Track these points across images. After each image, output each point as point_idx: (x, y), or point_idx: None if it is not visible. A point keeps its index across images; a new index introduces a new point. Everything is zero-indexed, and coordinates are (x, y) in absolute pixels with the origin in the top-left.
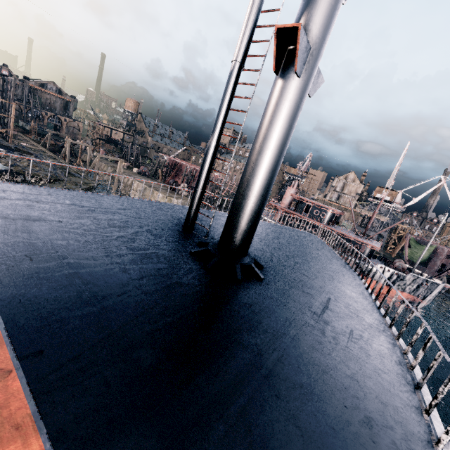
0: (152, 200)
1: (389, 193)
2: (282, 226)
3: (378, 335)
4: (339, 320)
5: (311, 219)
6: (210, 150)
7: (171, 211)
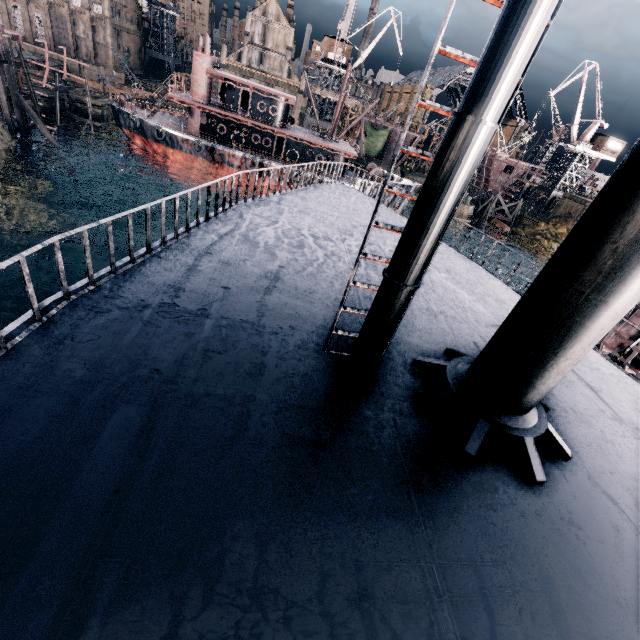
0: (100, 282)
1: (343, 49)
2: (313, 191)
3: (635, 390)
4: (620, 403)
5: (259, 123)
6: (478, 156)
7: (200, 299)
